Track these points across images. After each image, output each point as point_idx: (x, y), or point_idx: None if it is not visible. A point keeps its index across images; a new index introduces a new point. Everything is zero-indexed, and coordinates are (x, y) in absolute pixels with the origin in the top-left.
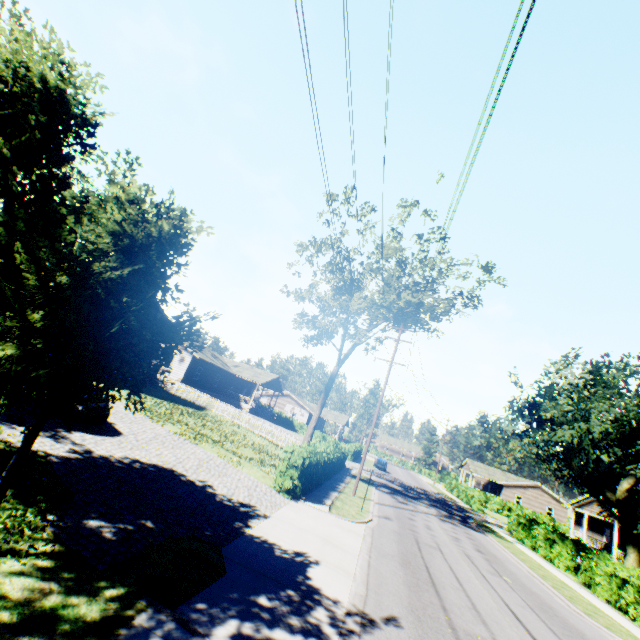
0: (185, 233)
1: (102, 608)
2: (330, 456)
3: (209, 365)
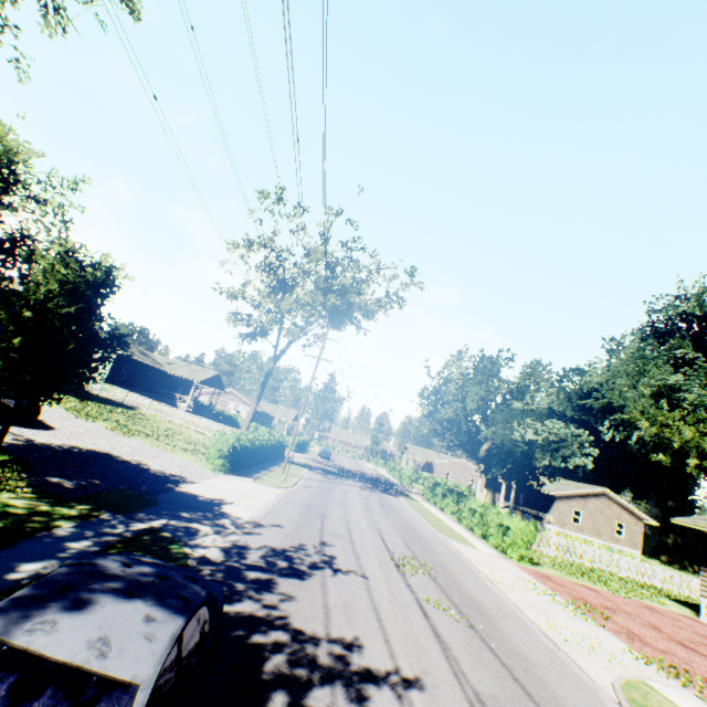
0: (115, 278)
1: (78, 511)
2: (263, 443)
3: (137, 363)
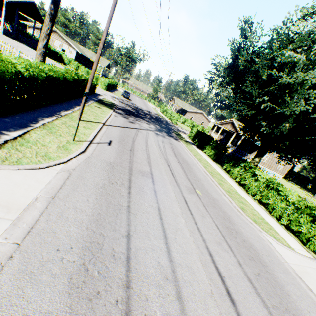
0: None
1: None
2: (53, 78)
3: None
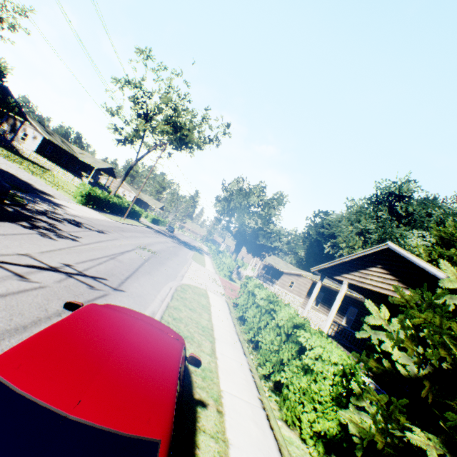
0: (3, 72)
1: None
2: (117, 203)
3: (58, 147)
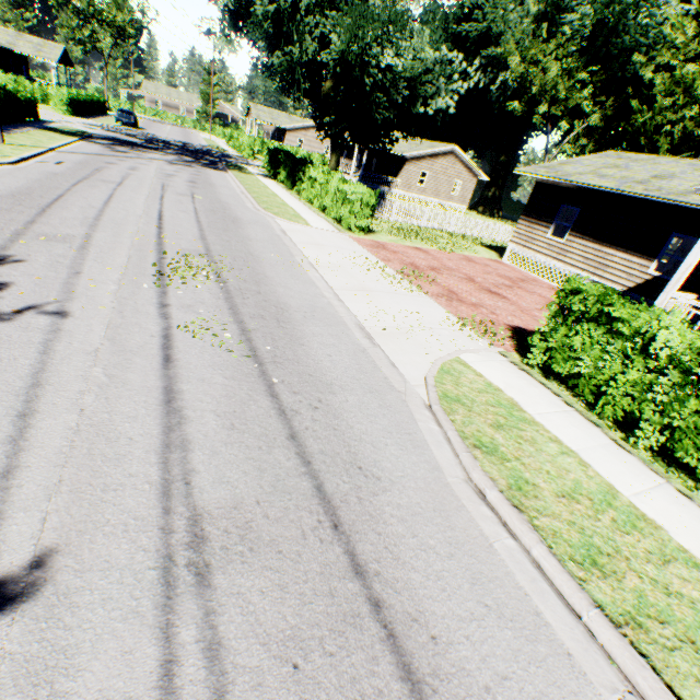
0: None
1: None
2: None
3: None
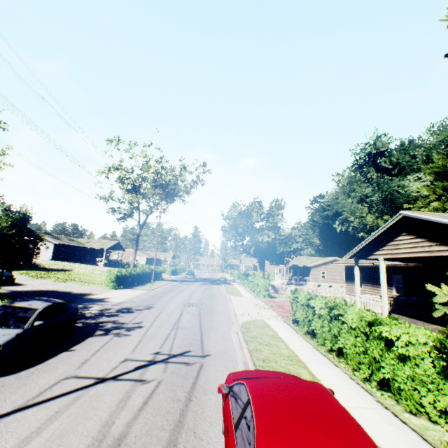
0: (28, 215)
1: None
2: (140, 272)
3: (68, 246)
